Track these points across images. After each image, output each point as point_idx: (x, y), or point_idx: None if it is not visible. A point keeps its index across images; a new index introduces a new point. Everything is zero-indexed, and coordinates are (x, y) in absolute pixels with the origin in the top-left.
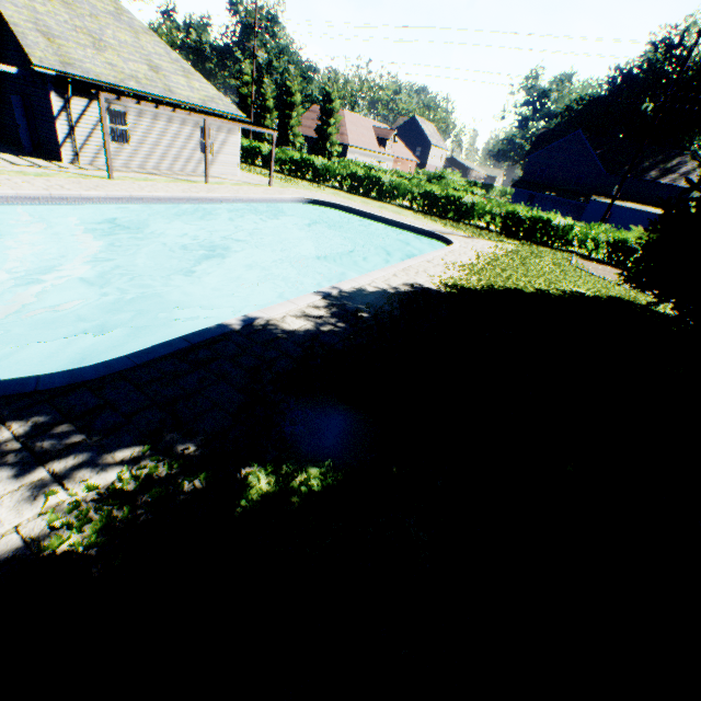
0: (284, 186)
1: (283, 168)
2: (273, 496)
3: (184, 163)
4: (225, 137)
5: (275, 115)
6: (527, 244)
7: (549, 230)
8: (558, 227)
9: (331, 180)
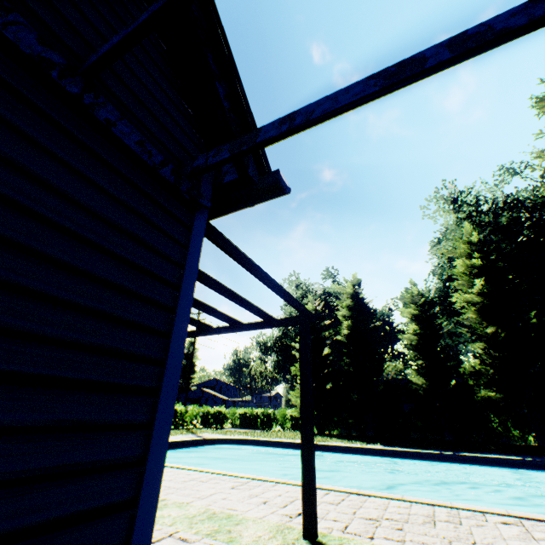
0: None
1: None
2: None
3: None
4: None
5: None
6: (189, 430)
7: (176, 416)
8: (181, 412)
9: None
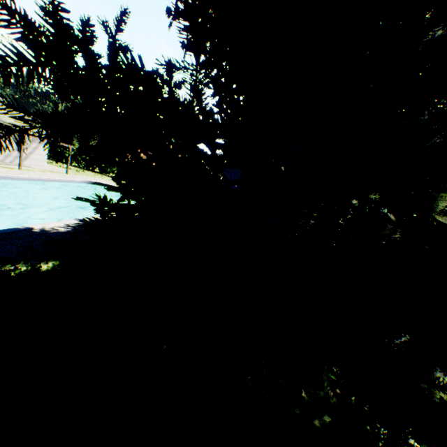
0: (77, 174)
1: (80, 164)
2: (30, 271)
3: (4, 157)
4: (37, 145)
5: (79, 135)
6: None
7: None
8: None
9: (111, 172)
